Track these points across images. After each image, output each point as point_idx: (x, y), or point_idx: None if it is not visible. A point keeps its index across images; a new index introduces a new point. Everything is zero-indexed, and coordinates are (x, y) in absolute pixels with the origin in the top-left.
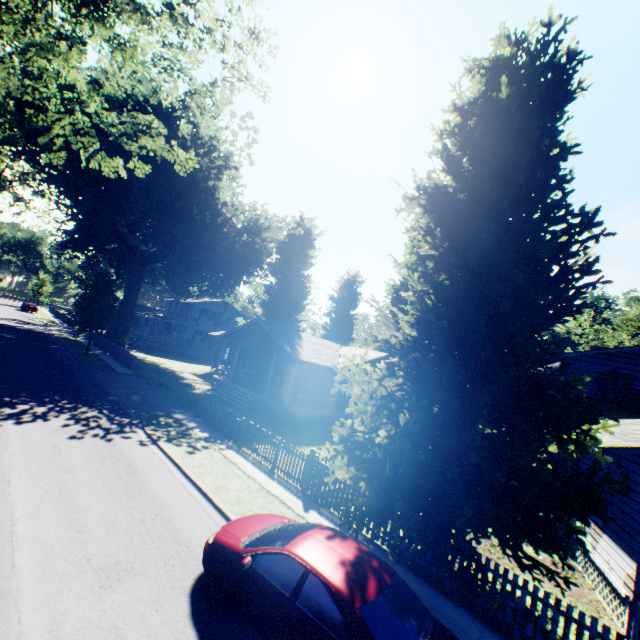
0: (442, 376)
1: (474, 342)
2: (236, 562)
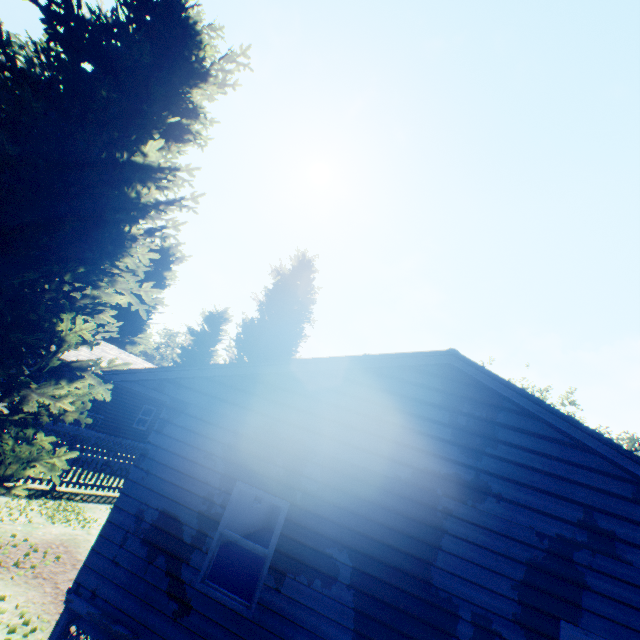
0: None
1: None
2: None
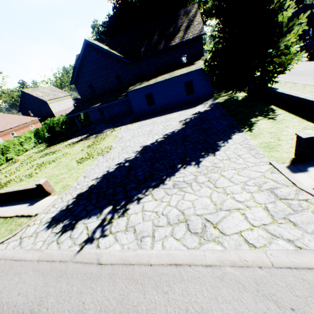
0: None
1: None
2: (311, 53)
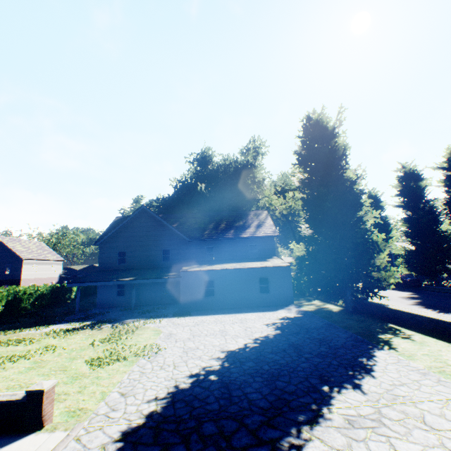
0: (414, 244)
1: (418, 235)
2: None
